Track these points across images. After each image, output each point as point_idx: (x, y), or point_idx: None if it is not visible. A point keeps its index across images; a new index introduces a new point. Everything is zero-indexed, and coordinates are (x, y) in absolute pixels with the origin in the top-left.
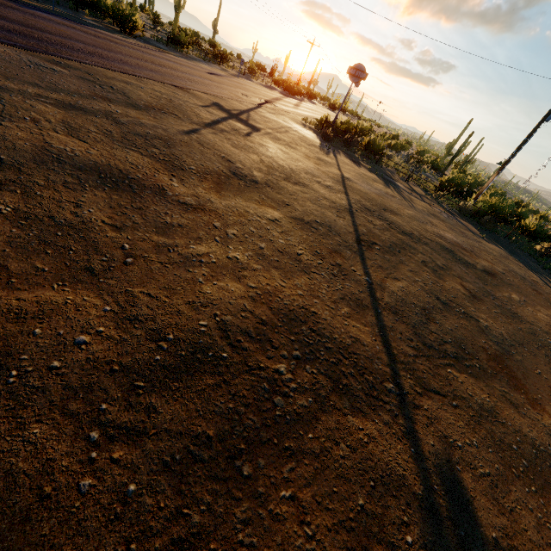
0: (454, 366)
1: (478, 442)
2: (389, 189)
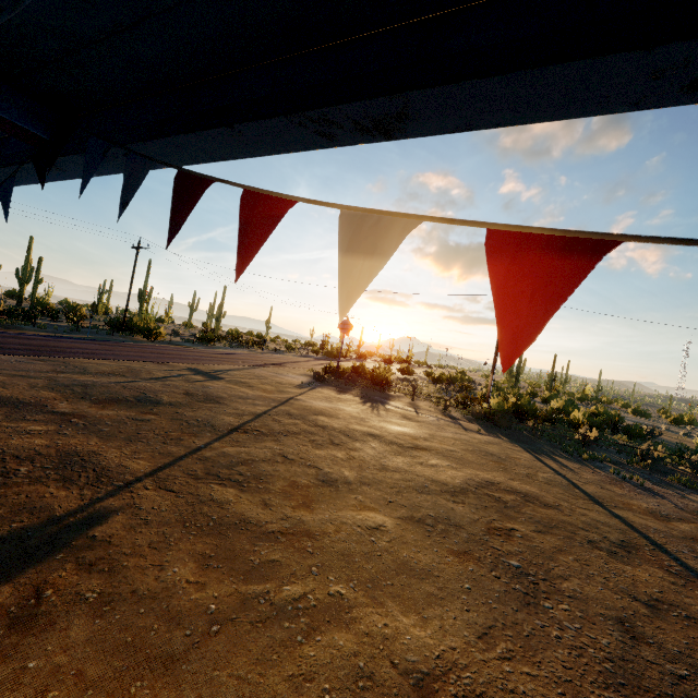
0: (225, 484)
1: (168, 510)
2: (360, 405)
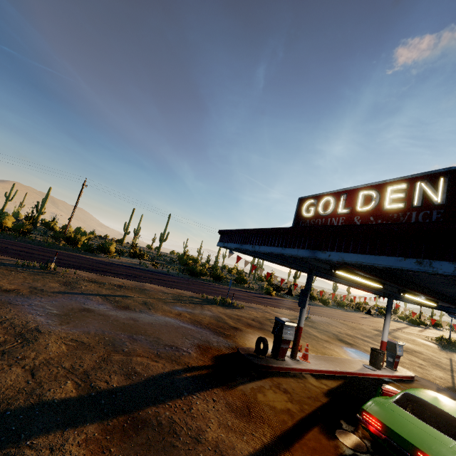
0: None
1: None
2: None
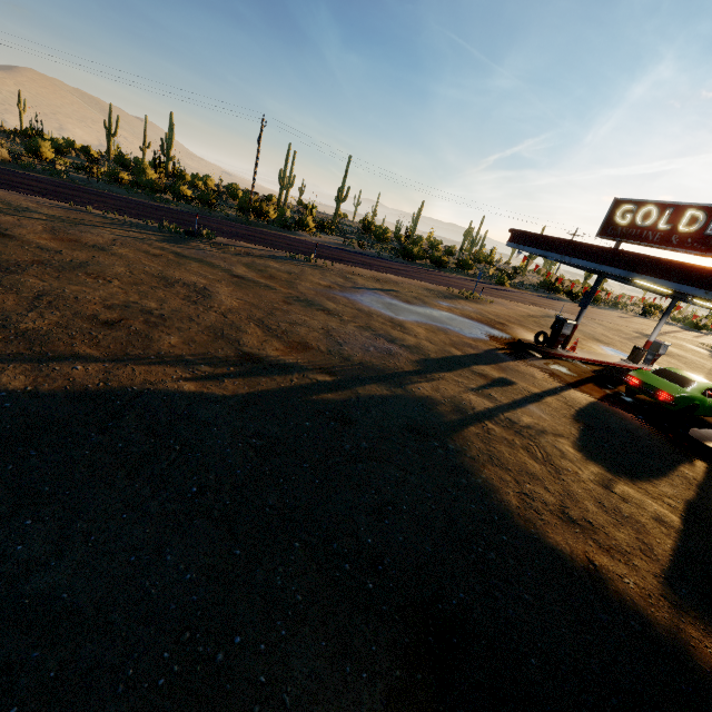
0: None
1: None
2: None
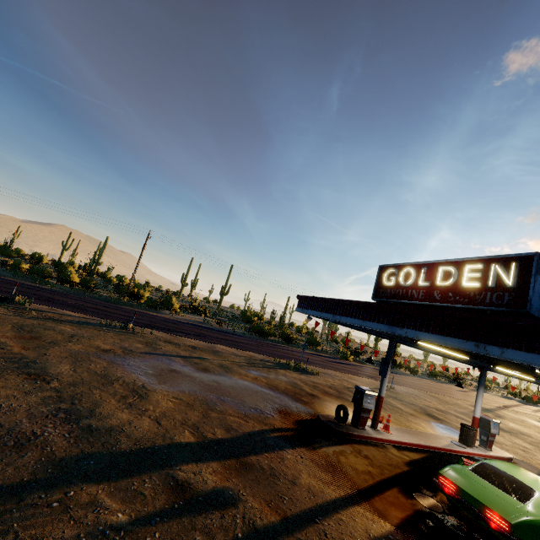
0: None
1: None
2: None
